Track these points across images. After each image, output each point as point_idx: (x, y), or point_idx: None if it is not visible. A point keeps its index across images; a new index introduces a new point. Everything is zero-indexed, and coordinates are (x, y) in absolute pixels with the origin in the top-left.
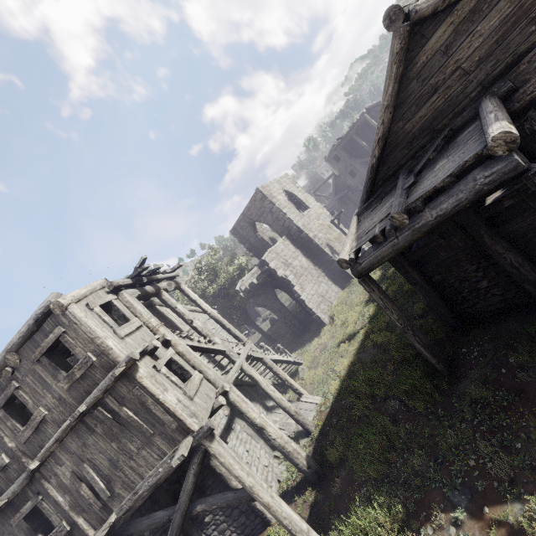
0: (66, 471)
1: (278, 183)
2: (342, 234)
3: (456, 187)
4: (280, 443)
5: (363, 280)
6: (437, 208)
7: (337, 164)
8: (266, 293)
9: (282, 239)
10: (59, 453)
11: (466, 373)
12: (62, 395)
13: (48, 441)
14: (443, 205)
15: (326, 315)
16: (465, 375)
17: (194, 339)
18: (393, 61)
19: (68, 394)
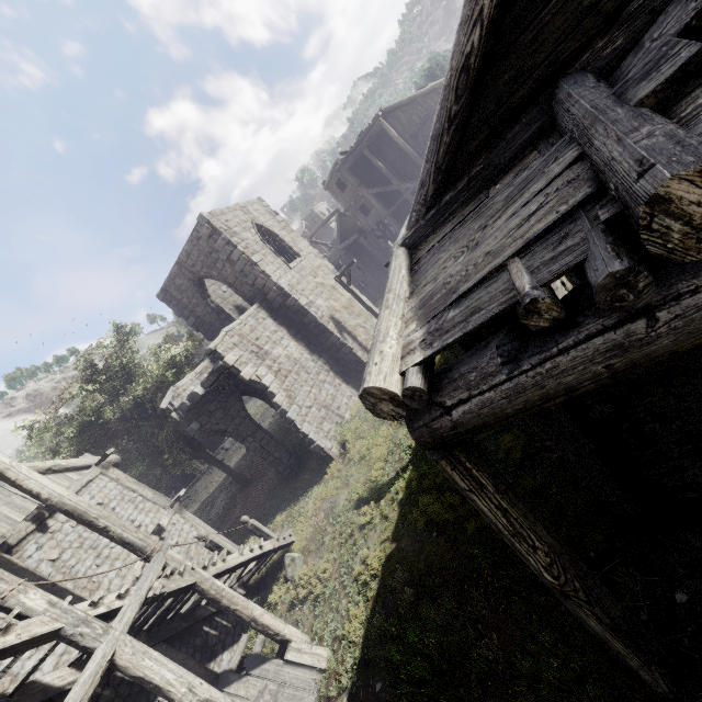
0: None
1: (243, 211)
2: (355, 301)
3: None
4: None
5: (451, 455)
6: None
7: (341, 194)
8: (226, 407)
9: (252, 310)
10: None
11: None
12: None
13: None
14: None
15: (333, 441)
16: None
17: (21, 557)
18: None
19: None
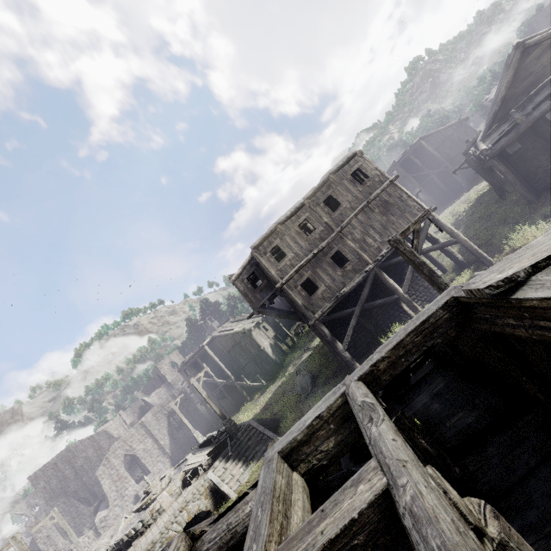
0: (358, 231)
1: None
2: None
3: (548, 100)
4: (447, 247)
5: (495, 159)
6: (540, 110)
7: None
8: None
9: None
10: (354, 223)
11: (549, 196)
12: (357, 195)
13: (347, 218)
14: (542, 108)
15: None
16: (547, 200)
17: None
18: (515, 62)
19: (360, 194)
